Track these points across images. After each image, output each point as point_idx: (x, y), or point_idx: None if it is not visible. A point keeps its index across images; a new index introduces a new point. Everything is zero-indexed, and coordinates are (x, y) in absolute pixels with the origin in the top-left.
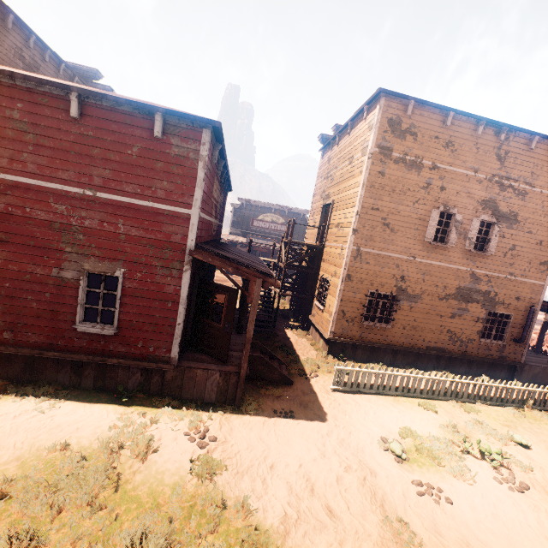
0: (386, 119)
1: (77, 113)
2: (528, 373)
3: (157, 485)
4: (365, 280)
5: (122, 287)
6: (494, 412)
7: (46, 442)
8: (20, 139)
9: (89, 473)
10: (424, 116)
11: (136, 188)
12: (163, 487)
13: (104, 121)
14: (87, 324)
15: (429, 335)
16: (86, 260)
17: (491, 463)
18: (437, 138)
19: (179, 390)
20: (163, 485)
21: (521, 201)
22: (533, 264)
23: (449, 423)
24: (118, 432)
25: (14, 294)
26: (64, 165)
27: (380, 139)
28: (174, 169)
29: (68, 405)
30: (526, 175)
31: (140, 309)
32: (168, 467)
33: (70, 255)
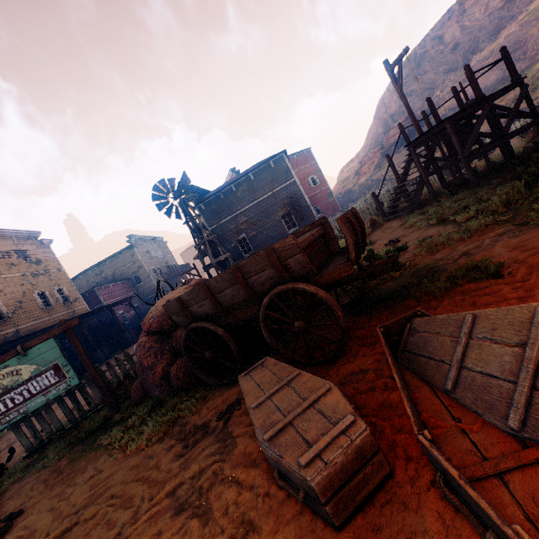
0: None
1: None
2: None
3: None
4: None
5: None
6: None
7: None
8: None
9: None
10: None
11: None
12: None
13: None
14: None
15: None
16: None
17: None
18: None
19: None
20: None
21: None
22: None
23: None
24: None
25: None
26: None
27: None
28: None
29: None
30: None
31: None
32: None
33: None
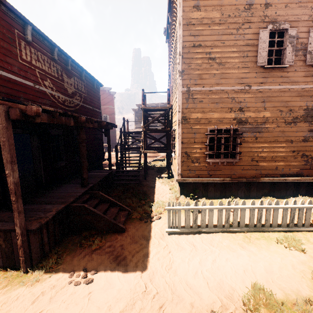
0: None
1: None
2: None
3: None
4: (201, 119)
5: None
6: None
7: None
8: None
9: None
10: None
11: None
12: None
13: None
14: None
15: (281, 162)
16: None
17: None
18: None
19: None
20: None
21: None
22: None
23: None
24: None
25: None
26: None
27: None
28: None
29: None
30: None
31: None
32: None
33: None
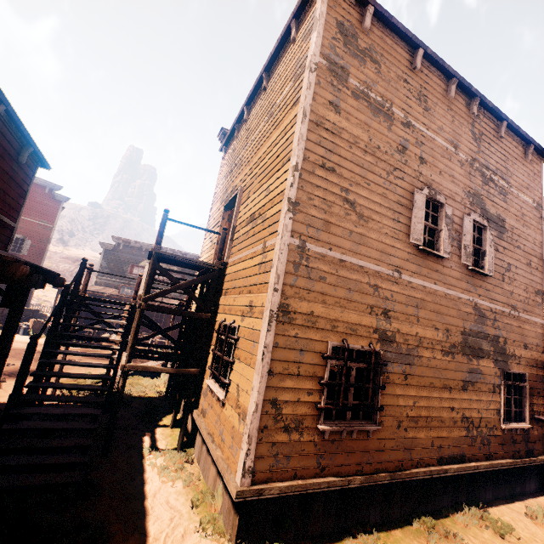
0: (334, 20)
1: None
2: None
3: None
4: (319, 318)
5: None
6: None
7: None
8: None
9: None
10: (386, 43)
11: None
12: None
13: None
14: None
15: (439, 431)
16: None
17: None
18: (406, 82)
19: None
20: None
21: (503, 202)
22: (529, 293)
23: None
24: None
25: None
26: None
27: (328, 48)
28: None
29: None
30: (502, 170)
31: None
32: None
33: None
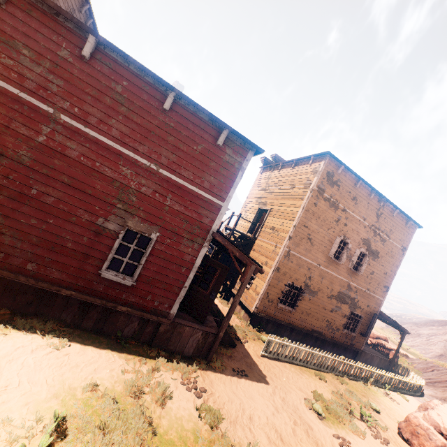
0: (326, 171)
1: (169, 107)
2: (363, 358)
3: (181, 430)
4: (287, 273)
5: (152, 247)
6: (354, 384)
7: (73, 381)
8: (115, 107)
9: (130, 416)
10: (346, 177)
11: (190, 175)
12: (185, 432)
13: (185, 119)
14: (111, 272)
15: (315, 321)
16: (131, 218)
17: (367, 423)
18: (350, 192)
19: (166, 342)
20: (185, 431)
21: (382, 245)
22: (380, 285)
23: (339, 391)
24: (130, 377)
25: (55, 231)
26: (142, 140)
27: (320, 182)
28: (221, 170)
29: (75, 344)
30: (387, 230)
31: (159, 268)
32: (182, 413)
33: (119, 211)
